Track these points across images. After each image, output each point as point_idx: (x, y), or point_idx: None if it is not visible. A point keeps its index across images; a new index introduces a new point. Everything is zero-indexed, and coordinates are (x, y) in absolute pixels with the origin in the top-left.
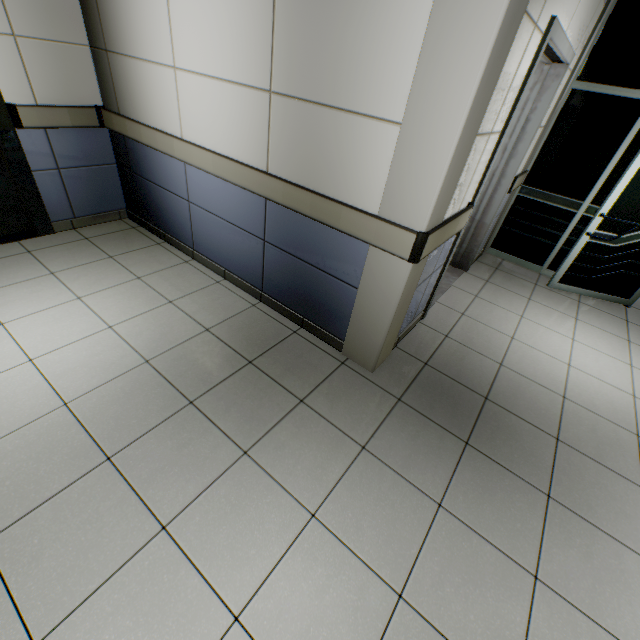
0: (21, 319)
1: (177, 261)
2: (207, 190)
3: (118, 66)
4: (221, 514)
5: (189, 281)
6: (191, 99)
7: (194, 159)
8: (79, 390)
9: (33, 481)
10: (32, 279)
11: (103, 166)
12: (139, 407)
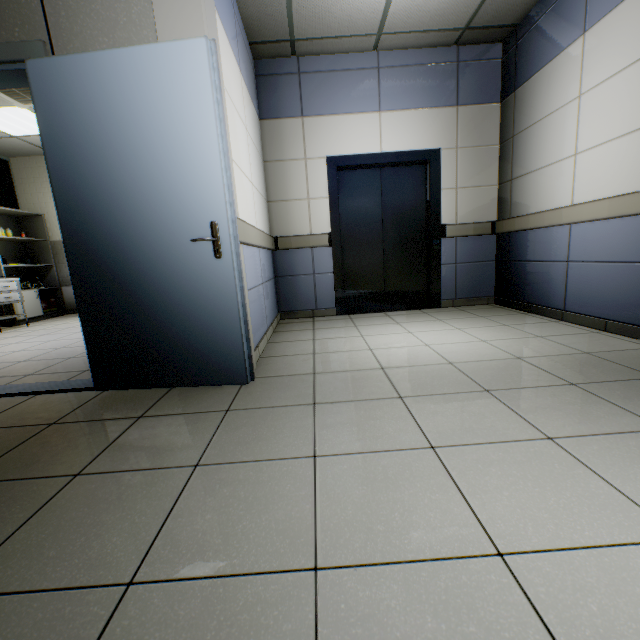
0: (420, 332)
1: (542, 321)
2: (593, 240)
3: (518, 185)
4: (632, 456)
5: (558, 329)
6: (588, 169)
7: (583, 215)
8: (459, 360)
9: (429, 385)
10: (426, 321)
11: (485, 262)
12: (512, 375)
